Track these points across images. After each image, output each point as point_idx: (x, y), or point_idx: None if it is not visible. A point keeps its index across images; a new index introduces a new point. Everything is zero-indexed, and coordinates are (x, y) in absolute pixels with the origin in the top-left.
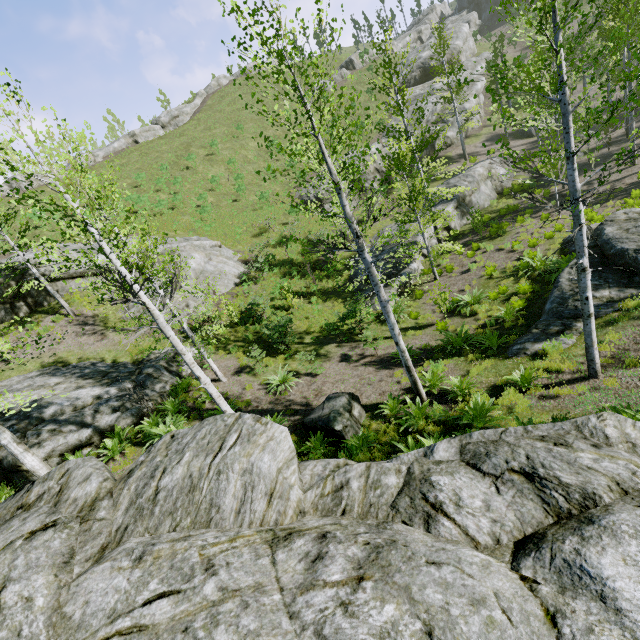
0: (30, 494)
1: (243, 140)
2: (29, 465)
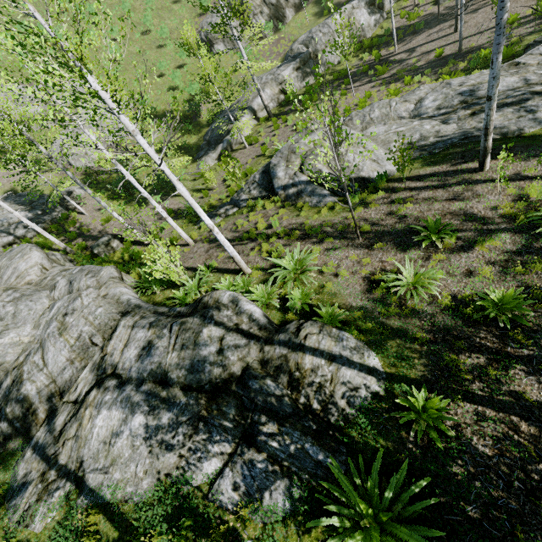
0: None
1: None
2: None
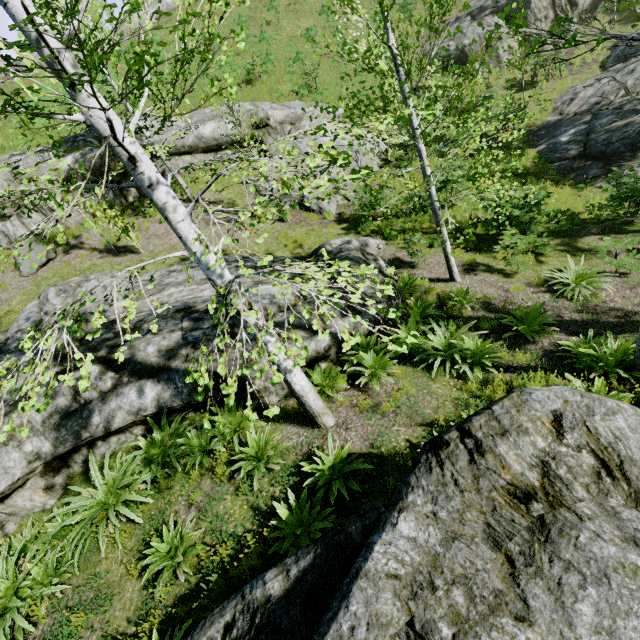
0: (504, 462)
1: None
2: (298, 385)
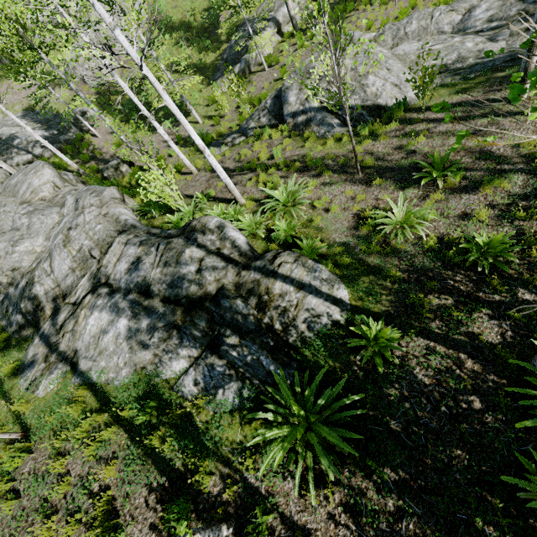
0: None
1: None
2: (3, 167)
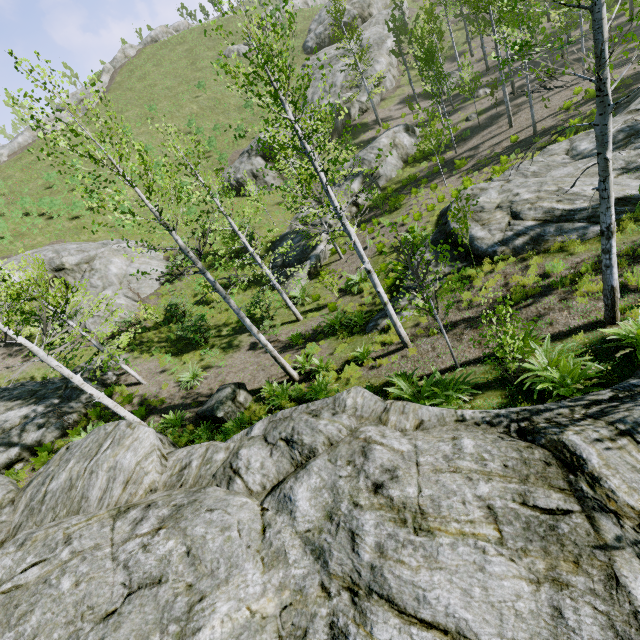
0: None
1: (159, 122)
2: None
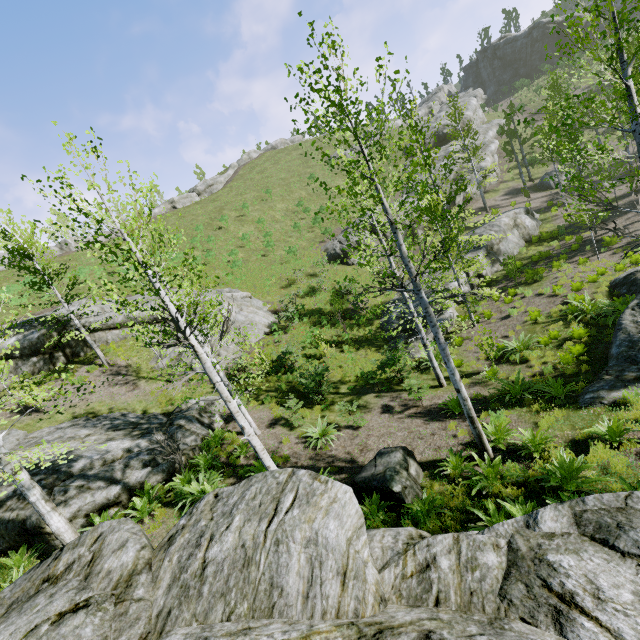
0: (58, 563)
1: (271, 202)
2: (54, 527)
